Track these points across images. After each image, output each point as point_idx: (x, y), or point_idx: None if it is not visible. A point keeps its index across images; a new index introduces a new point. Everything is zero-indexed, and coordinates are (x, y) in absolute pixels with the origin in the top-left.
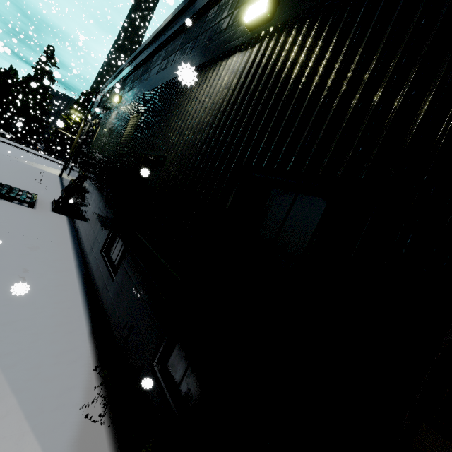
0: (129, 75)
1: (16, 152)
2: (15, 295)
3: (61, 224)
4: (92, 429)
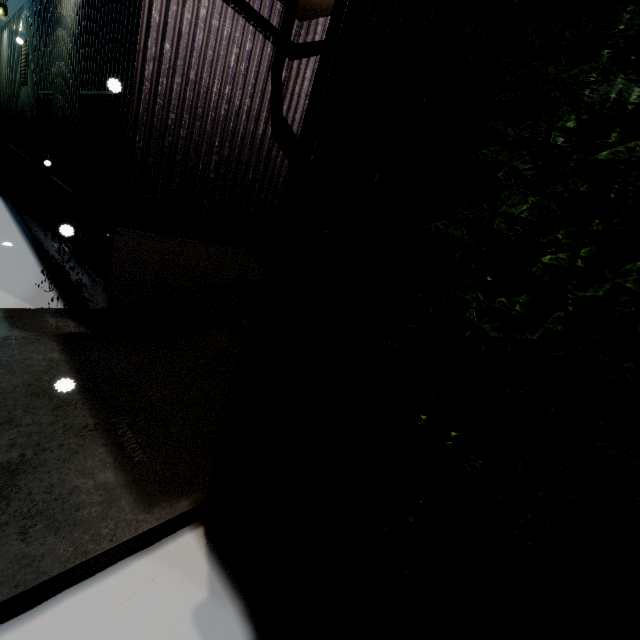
0: None
1: None
2: None
3: None
4: (45, 293)
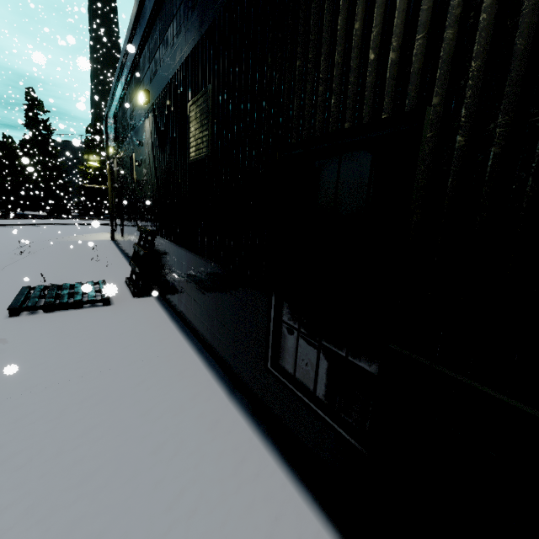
0: (140, 56)
1: (55, 230)
2: None
3: (155, 314)
4: None
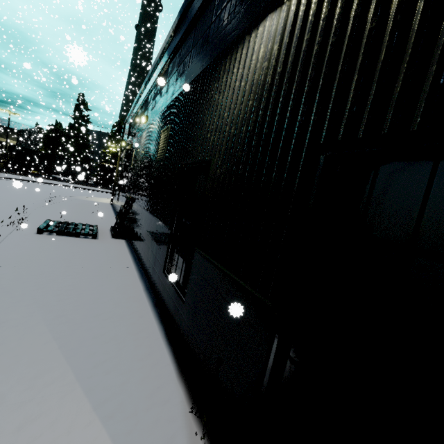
0: (149, 94)
1: (74, 191)
2: (98, 332)
3: (121, 248)
4: None
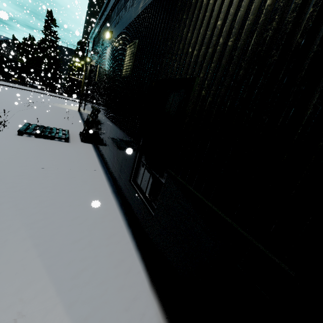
0: (113, 10)
1: (48, 98)
2: (75, 236)
3: (89, 152)
4: None
